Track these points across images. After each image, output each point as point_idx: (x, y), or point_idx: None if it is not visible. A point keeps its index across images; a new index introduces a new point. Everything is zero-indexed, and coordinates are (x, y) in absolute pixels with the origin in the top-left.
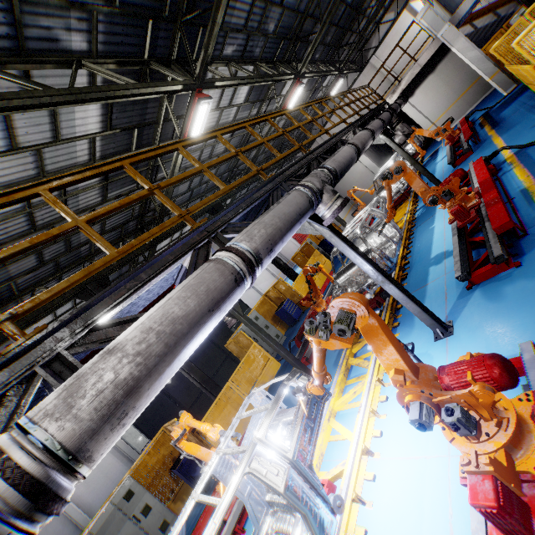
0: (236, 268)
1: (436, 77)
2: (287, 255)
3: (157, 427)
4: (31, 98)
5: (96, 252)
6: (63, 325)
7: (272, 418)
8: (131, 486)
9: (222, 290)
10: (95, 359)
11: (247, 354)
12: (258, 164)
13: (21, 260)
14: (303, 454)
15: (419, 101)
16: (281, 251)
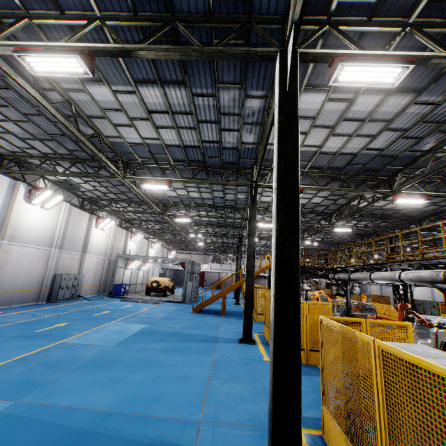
0: (397, 277)
1: None
2: None
3: None
4: (444, 167)
5: None
6: (389, 263)
7: (445, 323)
8: None
9: (392, 279)
10: (379, 272)
11: None
12: None
13: None
14: (440, 336)
15: None
16: None
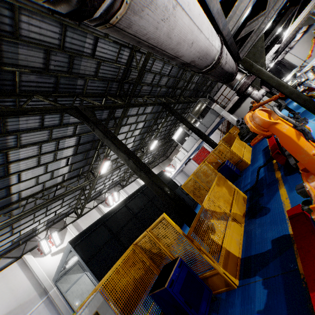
0: None
1: (309, 35)
2: (190, 174)
3: (108, 271)
4: None
5: (86, 95)
6: None
7: None
8: (99, 307)
9: None
10: None
11: (216, 178)
12: (185, 97)
13: (31, 48)
14: None
15: (297, 51)
16: (186, 171)
